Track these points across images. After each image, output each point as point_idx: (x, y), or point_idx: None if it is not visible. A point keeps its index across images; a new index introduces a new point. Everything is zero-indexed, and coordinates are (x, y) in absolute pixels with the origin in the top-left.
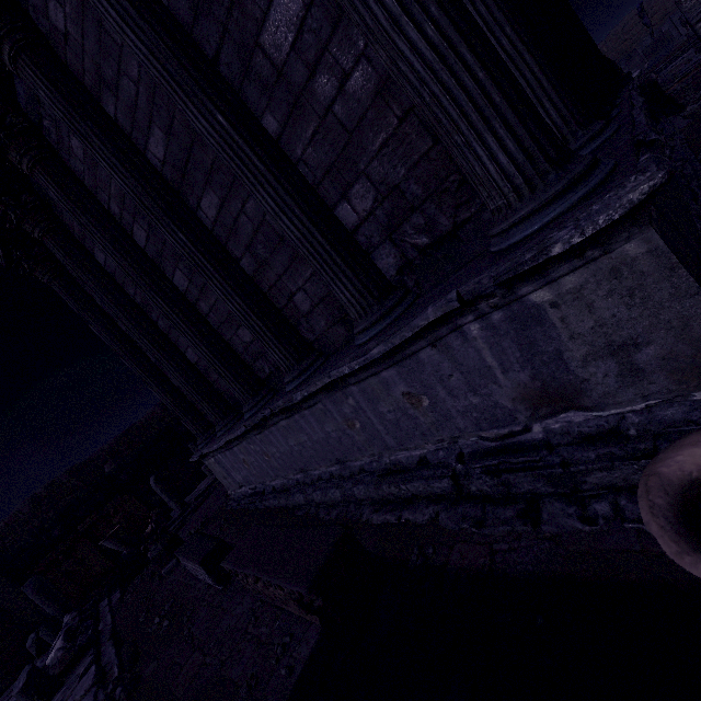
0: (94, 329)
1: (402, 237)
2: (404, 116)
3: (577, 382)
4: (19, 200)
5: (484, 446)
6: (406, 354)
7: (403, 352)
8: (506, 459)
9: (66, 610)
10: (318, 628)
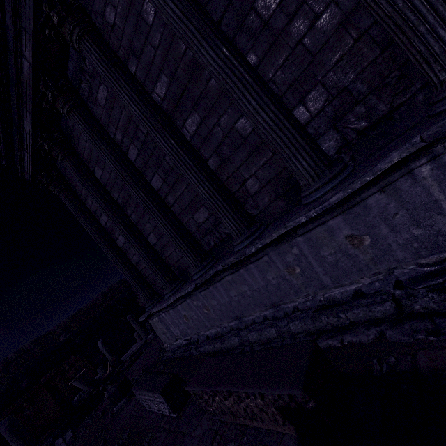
0: (83, 224)
1: (344, 124)
2: (359, 37)
3: None
4: (52, 137)
5: (422, 271)
6: (356, 201)
7: (354, 199)
8: None
9: None
10: (293, 437)
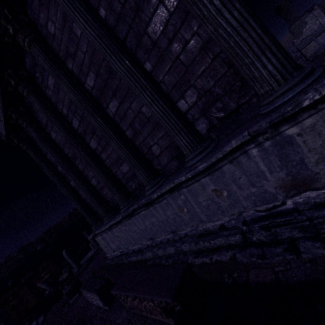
0: (45, 170)
1: (210, 114)
2: (214, 58)
3: (312, 175)
4: (18, 110)
5: (258, 215)
6: (216, 168)
7: (214, 167)
8: (273, 220)
9: None
10: None
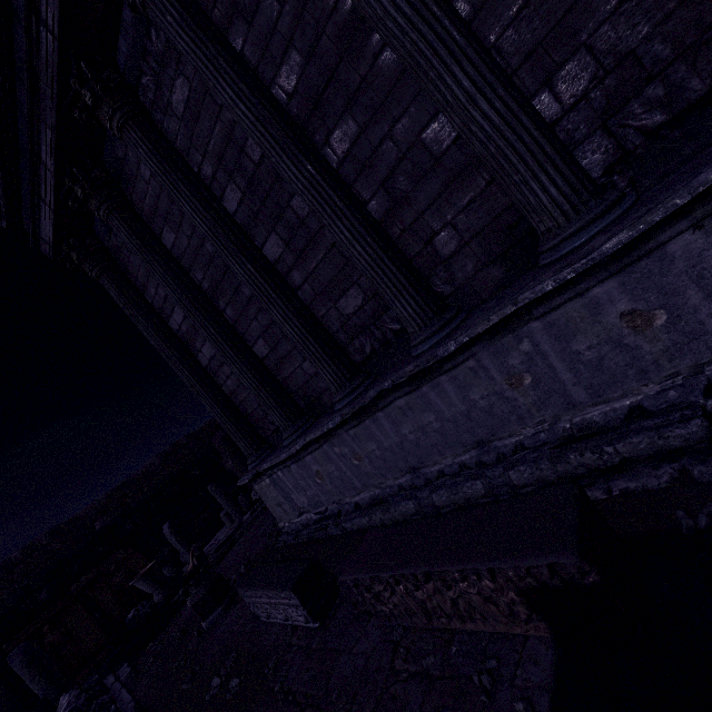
0: (142, 327)
1: (623, 120)
2: None
3: None
4: (89, 175)
5: None
6: (646, 249)
7: (644, 246)
8: None
9: (60, 690)
10: (544, 640)
